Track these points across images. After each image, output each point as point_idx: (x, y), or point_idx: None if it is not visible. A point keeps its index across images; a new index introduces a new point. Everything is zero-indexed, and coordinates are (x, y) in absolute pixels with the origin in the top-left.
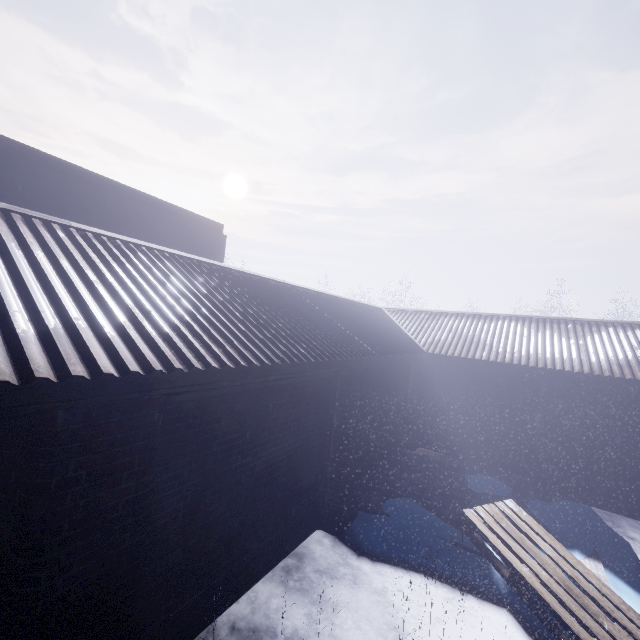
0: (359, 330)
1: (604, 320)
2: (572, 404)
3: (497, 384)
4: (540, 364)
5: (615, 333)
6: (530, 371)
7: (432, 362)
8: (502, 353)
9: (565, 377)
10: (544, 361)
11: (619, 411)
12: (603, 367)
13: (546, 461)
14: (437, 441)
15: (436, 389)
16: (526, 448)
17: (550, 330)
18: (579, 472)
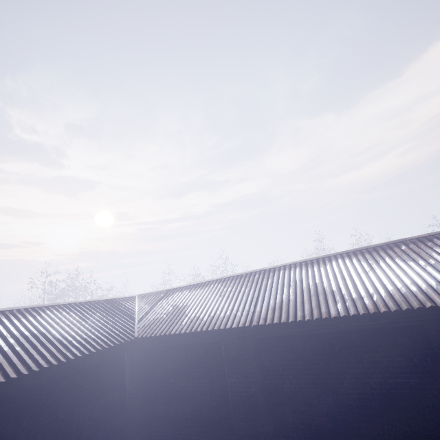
0: (1, 351)
1: (278, 265)
2: (245, 362)
3: (197, 353)
4: (215, 326)
5: (282, 275)
6: (210, 335)
7: (143, 346)
8: (193, 321)
9: (235, 334)
10: (221, 321)
11: (287, 356)
12: (261, 315)
13: (241, 438)
14: (164, 435)
15: (155, 372)
16: (231, 421)
17: (241, 285)
18: (278, 438)
